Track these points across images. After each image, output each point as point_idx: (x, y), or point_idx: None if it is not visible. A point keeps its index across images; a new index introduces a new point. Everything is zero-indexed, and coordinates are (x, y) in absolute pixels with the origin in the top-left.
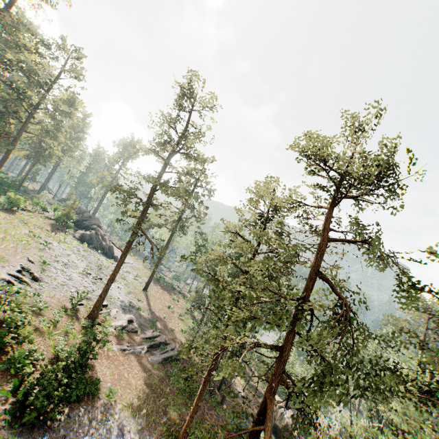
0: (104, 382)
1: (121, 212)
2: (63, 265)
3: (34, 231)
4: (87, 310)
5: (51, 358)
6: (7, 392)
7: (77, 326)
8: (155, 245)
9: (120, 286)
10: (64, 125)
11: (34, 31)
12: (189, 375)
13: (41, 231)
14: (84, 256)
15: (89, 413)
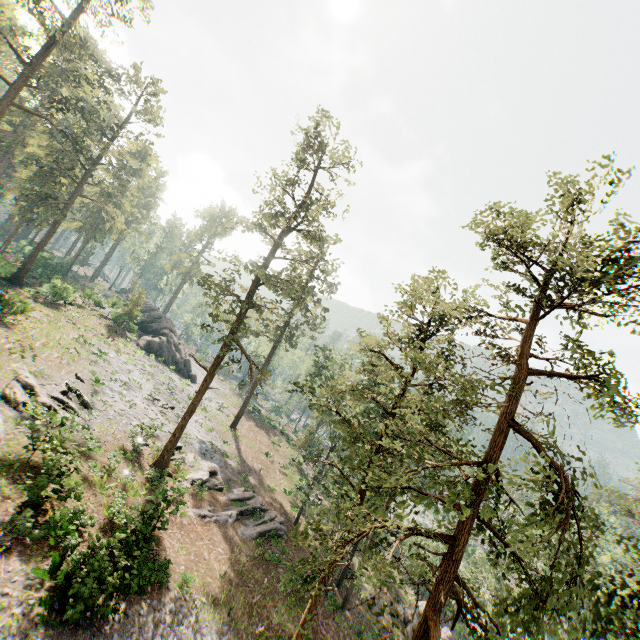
0: (176, 564)
1: (209, 315)
2: (122, 385)
3: (85, 335)
4: (153, 453)
5: (104, 523)
6: (42, 571)
7: (140, 476)
8: (254, 364)
9: (199, 419)
10: (132, 188)
11: (99, 57)
12: (309, 571)
13: (94, 335)
14: (151, 374)
15: (154, 612)
